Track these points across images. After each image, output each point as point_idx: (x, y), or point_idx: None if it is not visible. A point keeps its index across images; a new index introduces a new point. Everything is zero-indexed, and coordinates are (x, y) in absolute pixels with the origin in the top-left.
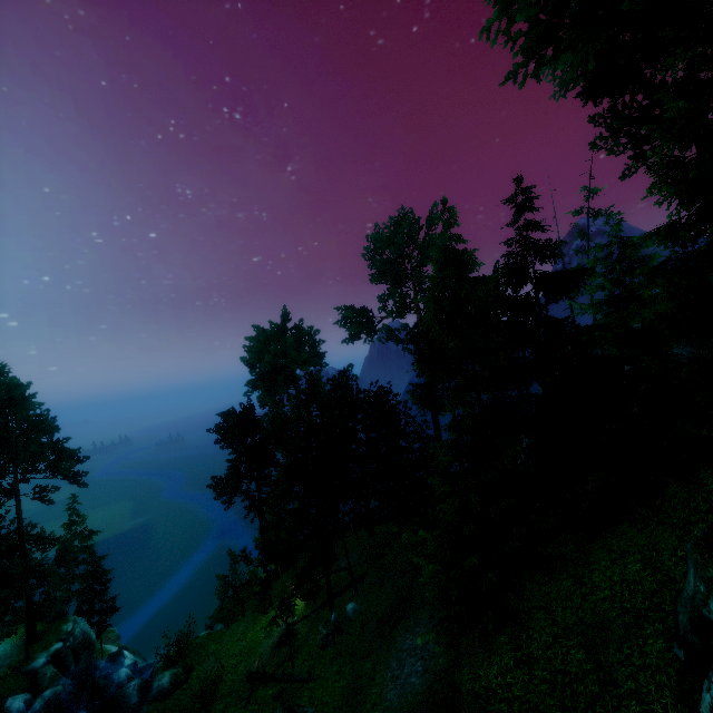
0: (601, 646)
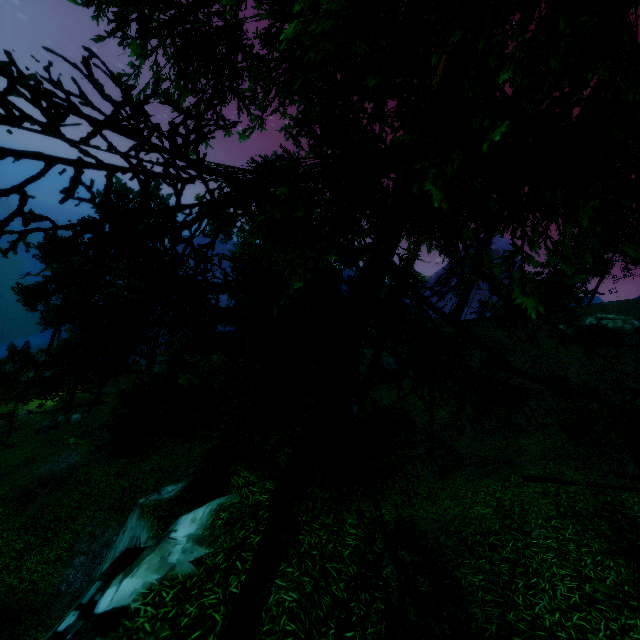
0: (164, 481)
